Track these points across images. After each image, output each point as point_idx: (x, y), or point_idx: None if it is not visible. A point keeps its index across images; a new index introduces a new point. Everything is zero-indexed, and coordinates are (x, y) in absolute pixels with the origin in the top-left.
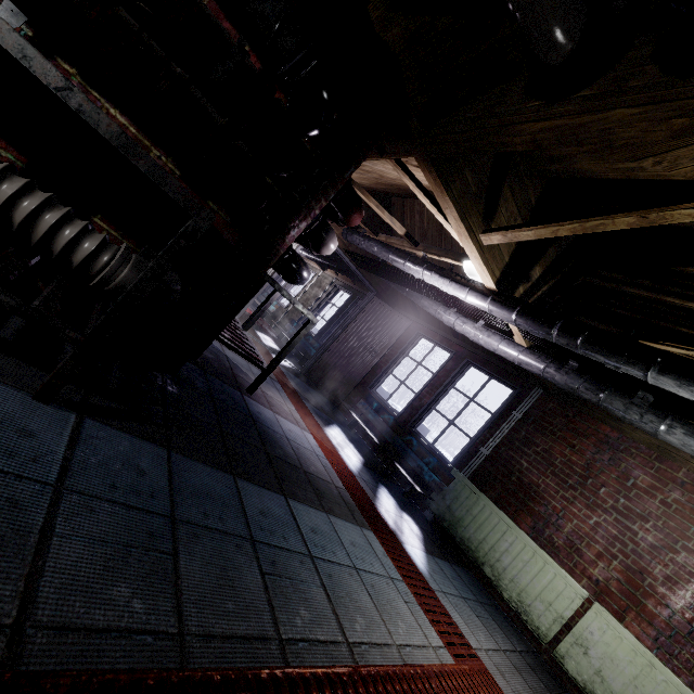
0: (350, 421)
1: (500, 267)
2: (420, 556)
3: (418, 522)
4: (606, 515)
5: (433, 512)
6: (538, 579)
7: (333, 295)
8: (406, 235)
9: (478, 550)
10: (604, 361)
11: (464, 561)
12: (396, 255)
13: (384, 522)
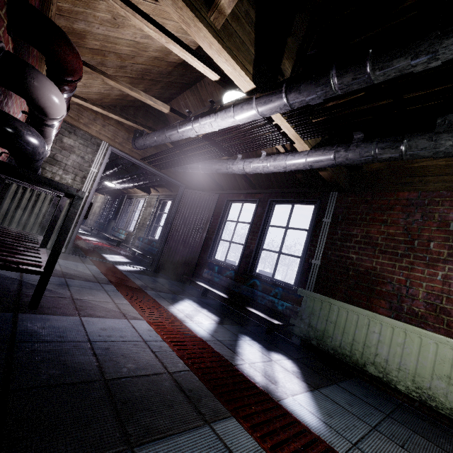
0: (202, 290)
1: (249, 60)
2: (306, 404)
3: (288, 354)
4: (449, 265)
5: (298, 336)
6: (423, 356)
7: (161, 207)
8: (171, 111)
9: (353, 353)
10: (411, 60)
11: (346, 369)
12: (169, 129)
13: (250, 383)
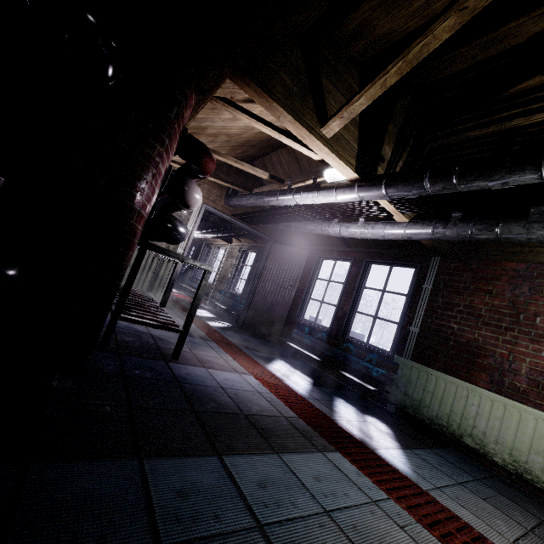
0: (291, 351)
1: (352, 155)
2: (398, 456)
3: (383, 419)
4: None
5: (393, 403)
6: (521, 431)
7: (244, 258)
8: (270, 178)
9: (450, 424)
10: (488, 184)
11: (442, 440)
12: (268, 196)
13: (348, 434)
